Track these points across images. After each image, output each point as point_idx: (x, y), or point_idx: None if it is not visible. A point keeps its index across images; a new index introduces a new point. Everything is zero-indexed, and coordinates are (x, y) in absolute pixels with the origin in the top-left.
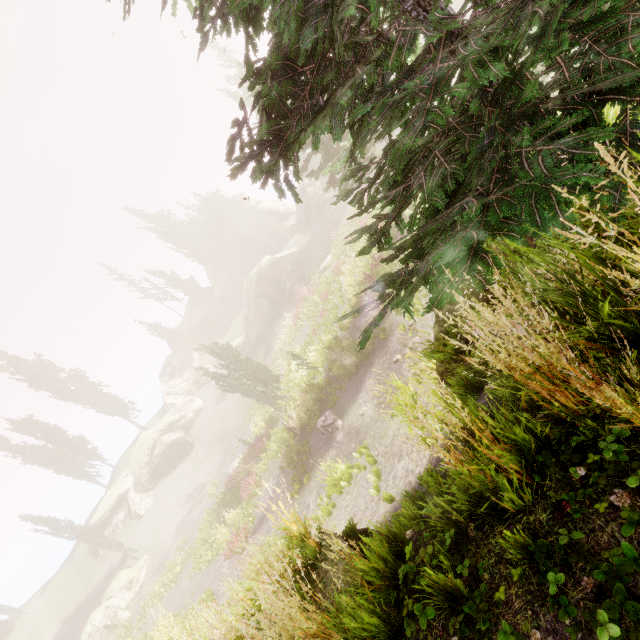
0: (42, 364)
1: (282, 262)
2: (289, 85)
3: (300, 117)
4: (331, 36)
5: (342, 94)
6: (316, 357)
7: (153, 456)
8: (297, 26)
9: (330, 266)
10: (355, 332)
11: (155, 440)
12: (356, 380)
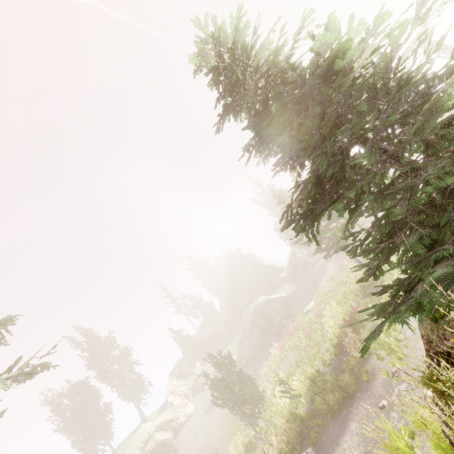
0: (106, 343)
1: (274, 301)
2: (318, 189)
3: (322, 204)
4: (342, 170)
5: (350, 193)
6: (298, 387)
7: (144, 451)
8: (326, 167)
9: (312, 310)
10: (336, 369)
11: (150, 434)
12: (339, 419)
